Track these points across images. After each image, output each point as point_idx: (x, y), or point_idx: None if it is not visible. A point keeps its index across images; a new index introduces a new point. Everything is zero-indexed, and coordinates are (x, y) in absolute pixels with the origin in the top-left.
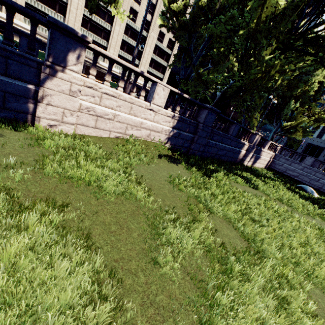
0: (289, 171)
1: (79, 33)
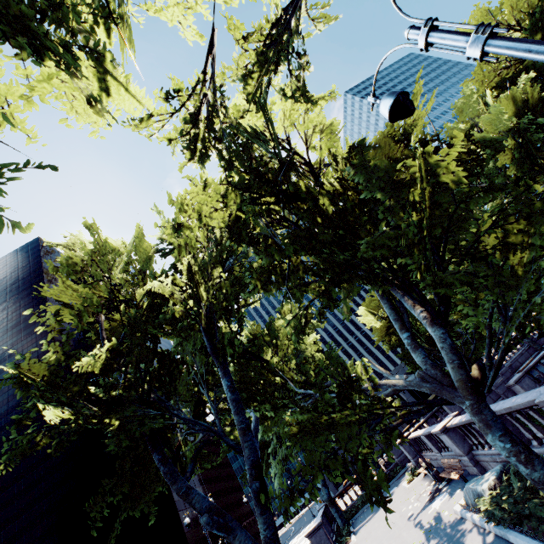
0: None
1: None
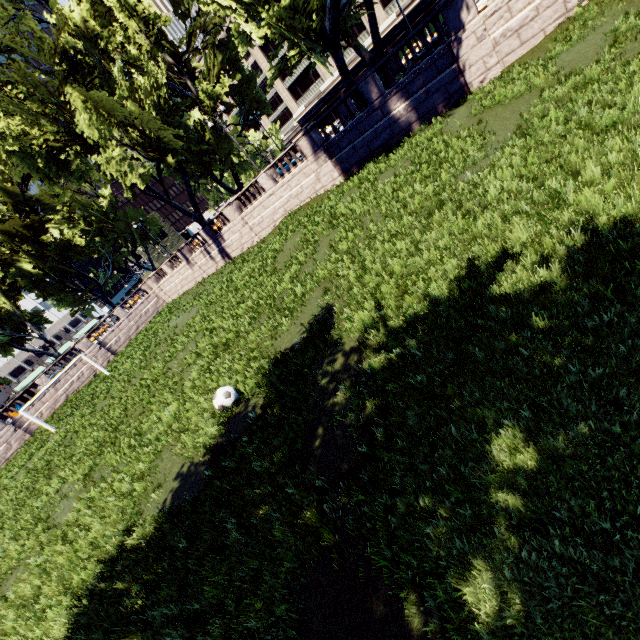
0: None
1: None
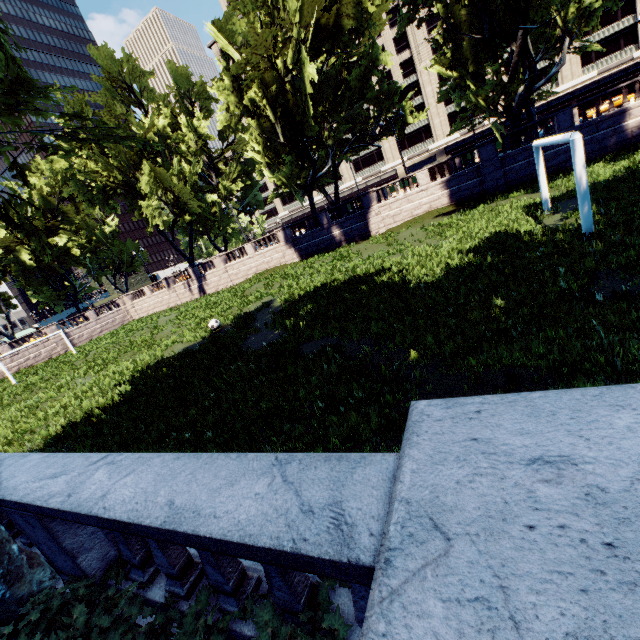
0: None
1: (367, 192)
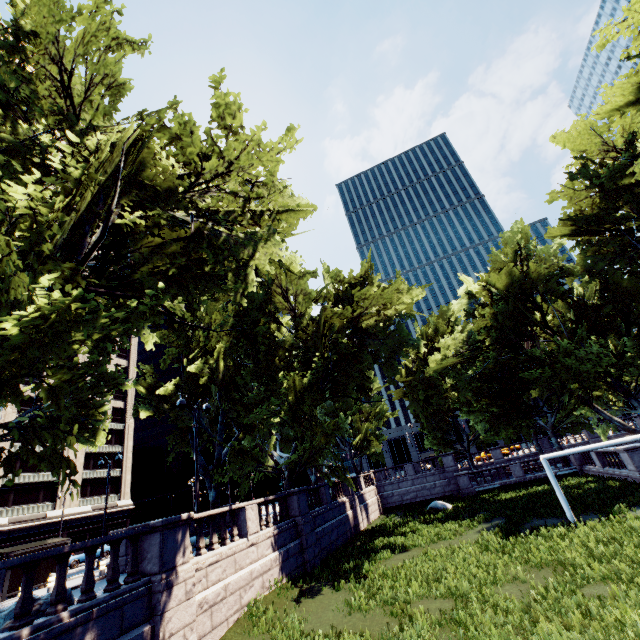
0: (405, 497)
1: (184, 515)
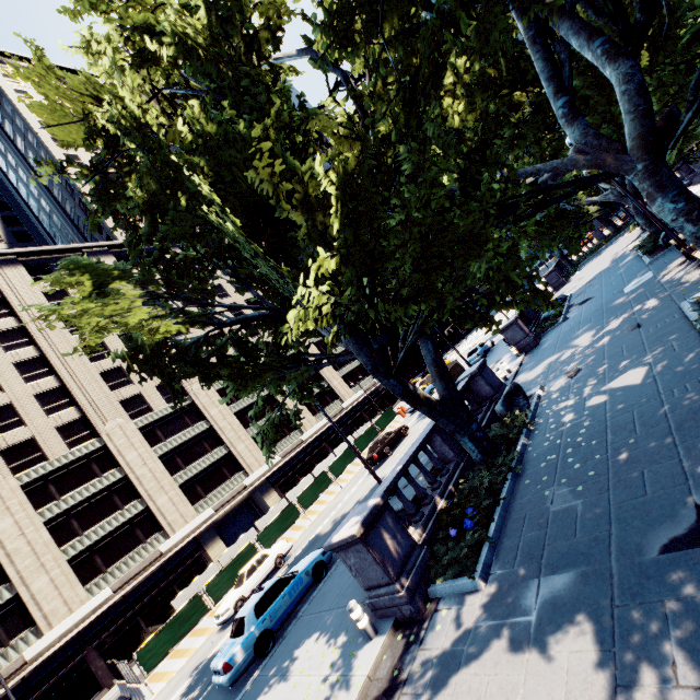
0: None
1: None
